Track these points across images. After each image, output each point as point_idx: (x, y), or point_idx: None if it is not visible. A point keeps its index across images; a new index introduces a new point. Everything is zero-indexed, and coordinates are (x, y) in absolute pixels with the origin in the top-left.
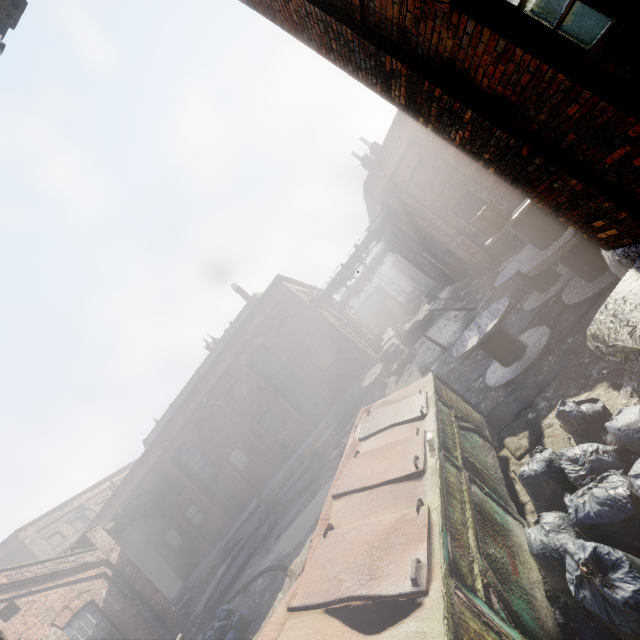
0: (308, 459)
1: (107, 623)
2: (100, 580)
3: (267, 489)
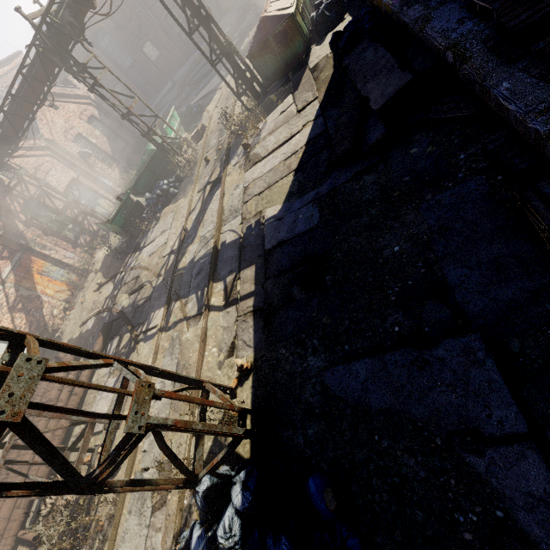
0: (208, 55)
1: (106, 128)
2: (91, 107)
3: (177, 76)
